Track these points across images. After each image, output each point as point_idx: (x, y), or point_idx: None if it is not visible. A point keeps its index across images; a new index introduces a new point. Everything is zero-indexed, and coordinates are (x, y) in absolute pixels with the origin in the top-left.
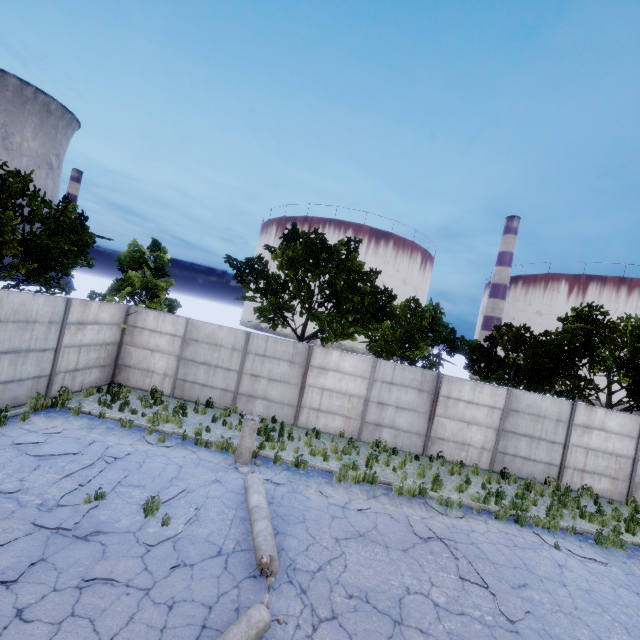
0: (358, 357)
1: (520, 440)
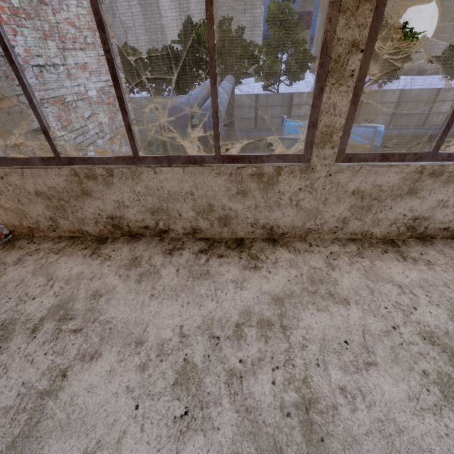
0: None
1: (139, 123)
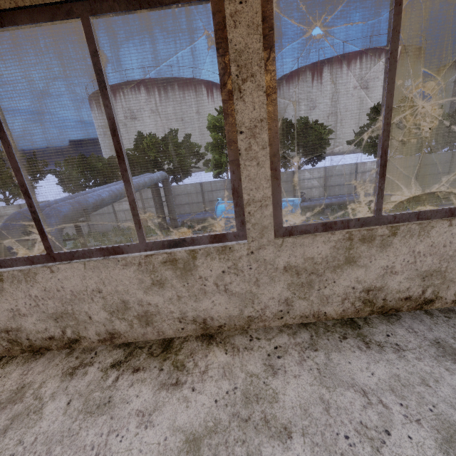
0: (11, 206)
1: (96, 217)
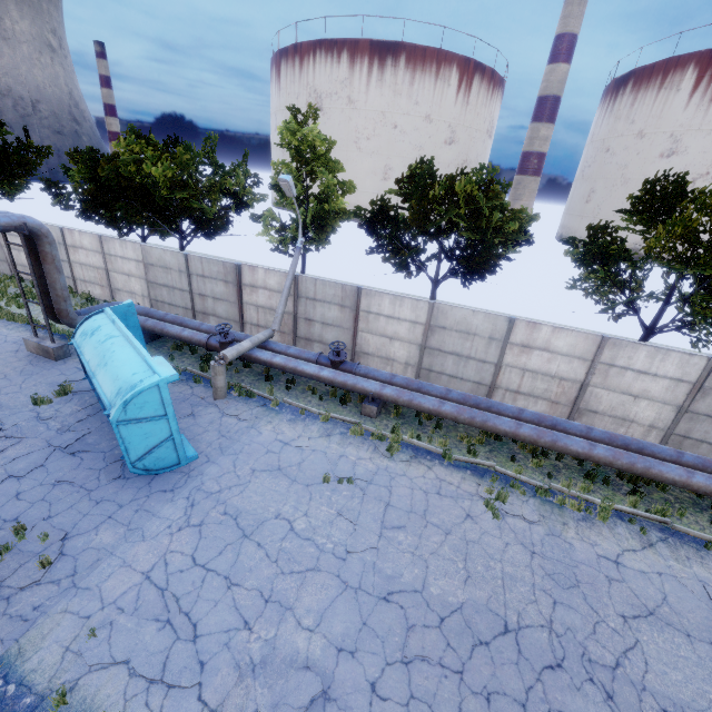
0: None
1: None
